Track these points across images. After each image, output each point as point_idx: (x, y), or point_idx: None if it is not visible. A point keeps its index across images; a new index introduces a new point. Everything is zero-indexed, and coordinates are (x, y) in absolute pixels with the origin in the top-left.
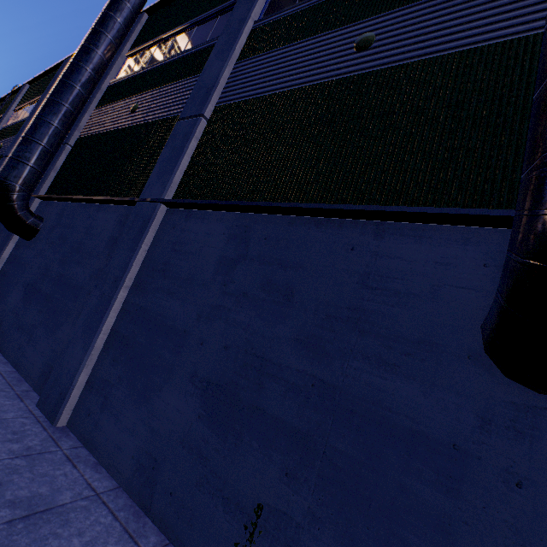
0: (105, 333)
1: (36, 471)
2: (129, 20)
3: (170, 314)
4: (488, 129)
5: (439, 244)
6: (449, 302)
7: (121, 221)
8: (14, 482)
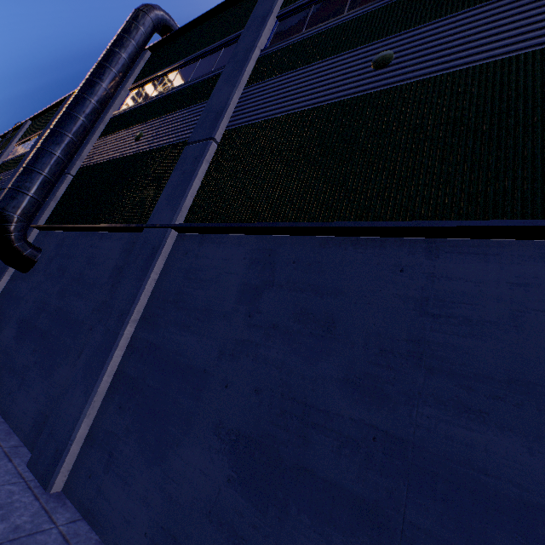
0: (110, 375)
1: None
2: (133, 55)
3: (186, 351)
4: (544, 135)
5: (511, 261)
6: (539, 331)
7: (127, 249)
8: None
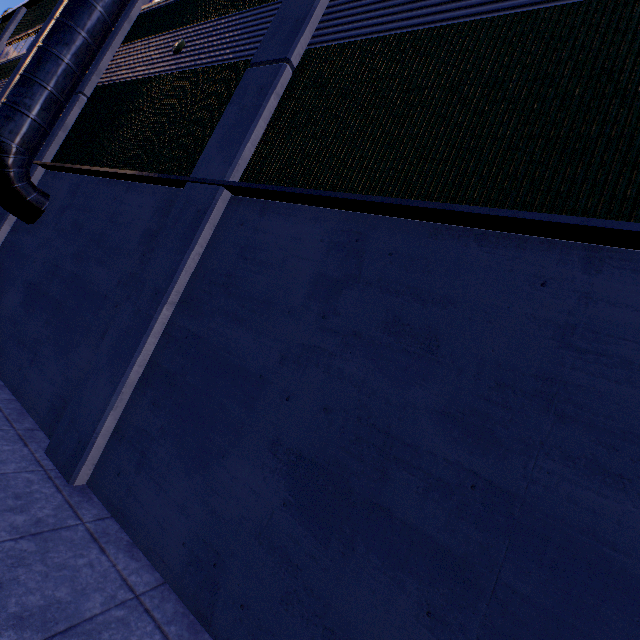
0: (141, 365)
1: (50, 560)
2: None
3: (238, 349)
4: None
5: None
6: None
7: (162, 209)
8: (19, 581)
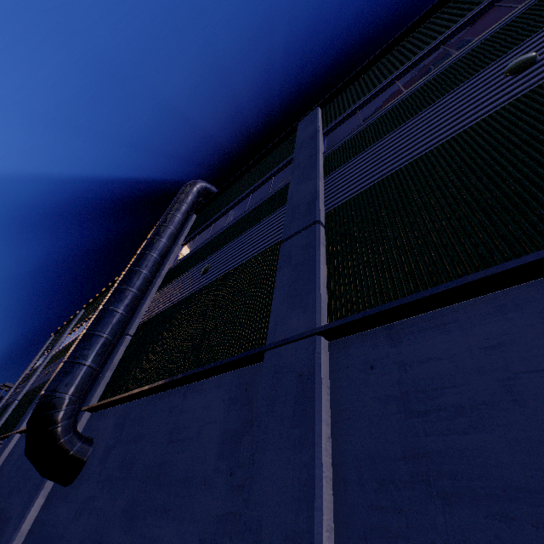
0: None
1: None
2: (186, 214)
3: None
4: None
5: None
6: None
7: (236, 397)
8: None
